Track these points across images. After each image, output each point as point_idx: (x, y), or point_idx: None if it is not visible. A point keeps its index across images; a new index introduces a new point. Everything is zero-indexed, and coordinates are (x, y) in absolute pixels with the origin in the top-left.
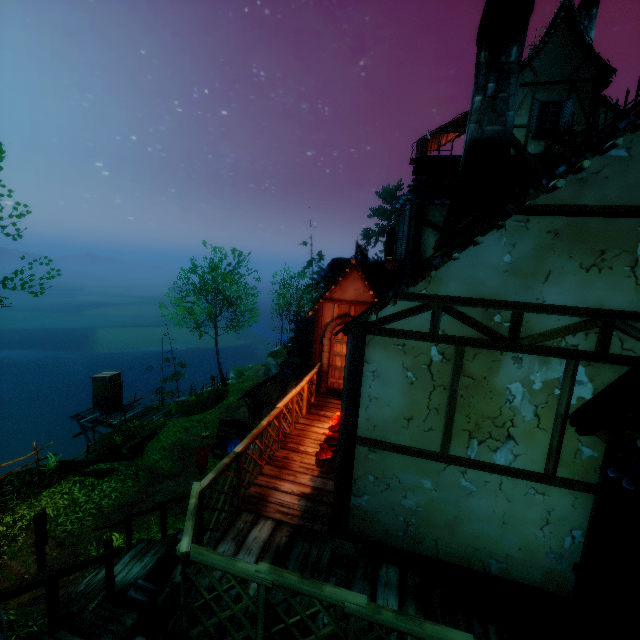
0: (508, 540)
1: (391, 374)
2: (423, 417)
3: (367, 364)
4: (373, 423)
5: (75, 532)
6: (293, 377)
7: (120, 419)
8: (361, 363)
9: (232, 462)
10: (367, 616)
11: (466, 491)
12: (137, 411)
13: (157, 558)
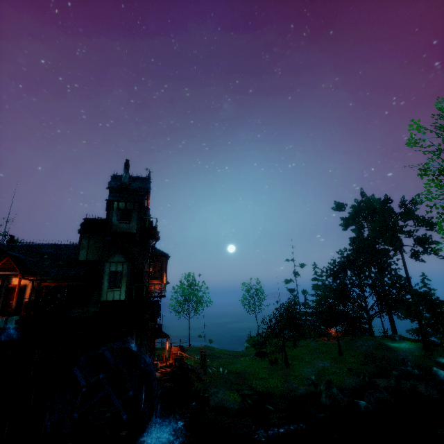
0: None
1: None
2: None
3: None
4: None
5: None
6: None
7: None
8: None
9: None
10: None
11: None
12: None
13: None
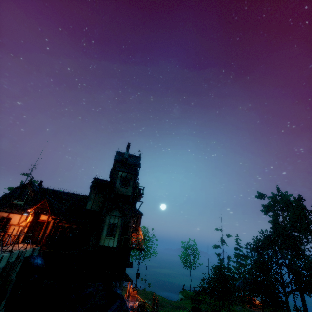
0: None
1: None
2: None
3: None
4: None
5: None
6: None
7: None
8: None
9: None
10: None
11: None
12: None
13: None
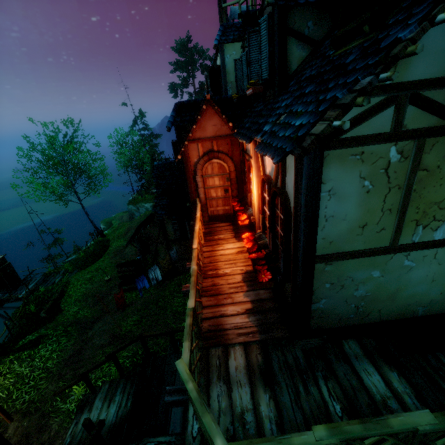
0: (434, 291)
1: (348, 188)
2: (377, 220)
3: (322, 185)
4: (329, 240)
5: (35, 398)
6: (168, 215)
7: (25, 293)
8: (319, 185)
9: (193, 319)
10: (440, 429)
11: (407, 268)
12: (37, 280)
13: (127, 394)
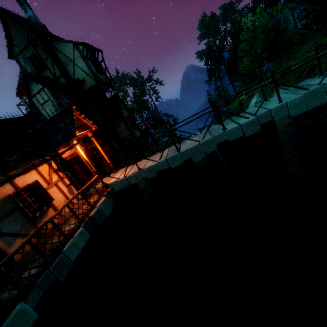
0: None
1: None
2: None
3: None
4: None
5: None
6: None
7: None
8: None
9: None
10: None
11: None
12: None
13: None
